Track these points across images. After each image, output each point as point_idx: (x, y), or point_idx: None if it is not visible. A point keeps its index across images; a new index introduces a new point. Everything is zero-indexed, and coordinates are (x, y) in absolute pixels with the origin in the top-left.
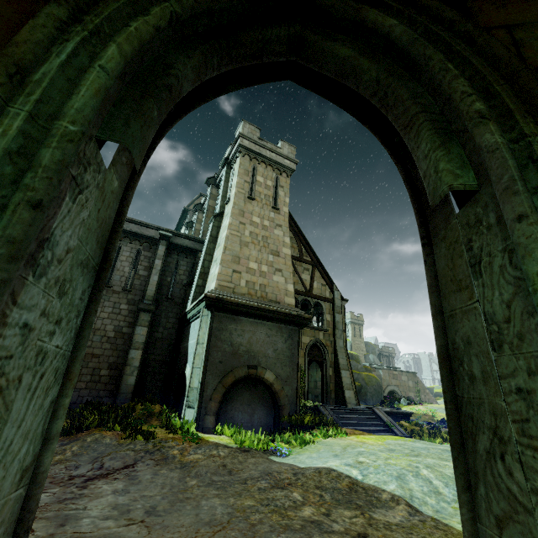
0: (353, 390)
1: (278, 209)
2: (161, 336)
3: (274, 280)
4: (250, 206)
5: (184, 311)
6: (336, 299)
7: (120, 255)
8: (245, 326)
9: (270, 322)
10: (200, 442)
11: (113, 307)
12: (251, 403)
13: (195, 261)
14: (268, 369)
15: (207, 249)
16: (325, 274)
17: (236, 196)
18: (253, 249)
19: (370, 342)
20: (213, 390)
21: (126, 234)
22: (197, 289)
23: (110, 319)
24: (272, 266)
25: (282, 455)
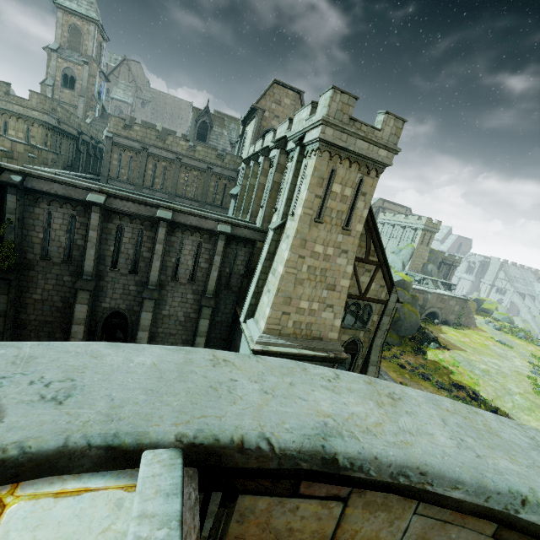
0: None
1: (349, 230)
2: (220, 320)
3: (322, 317)
4: (315, 231)
5: (238, 314)
6: (390, 302)
7: (183, 250)
8: None
9: (308, 361)
10: None
11: (182, 297)
12: None
13: (253, 250)
14: None
15: (262, 267)
16: (388, 275)
17: (301, 220)
18: (307, 286)
19: (436, 250)
20: None
21: (187, 226)
22: (249, 308)
23: (180, 307)
24: (324, 302)
25: None
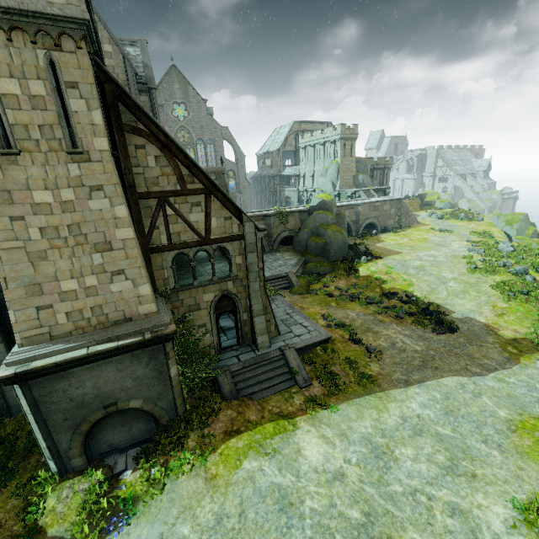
0: (268, 333)
1: (83, 152)
2: None
3: (114, 291)
4: (16, 171)
5: None
6: (248, 235)
7: None
8: (83, 376)
9: (117, 356)
10: (37, 538)
11: None
12: (125, 424)
13: None
14: (132, 398)
15: None
16: (229, 202)
17: None
18: (59, 258)
19: (363, 158)
20: (68, 442)
21: None
22: None
23: None
24: (104, 271)
25: (115, 536)
